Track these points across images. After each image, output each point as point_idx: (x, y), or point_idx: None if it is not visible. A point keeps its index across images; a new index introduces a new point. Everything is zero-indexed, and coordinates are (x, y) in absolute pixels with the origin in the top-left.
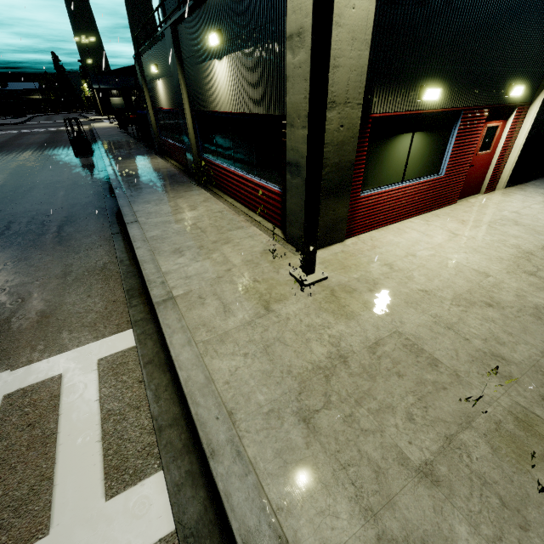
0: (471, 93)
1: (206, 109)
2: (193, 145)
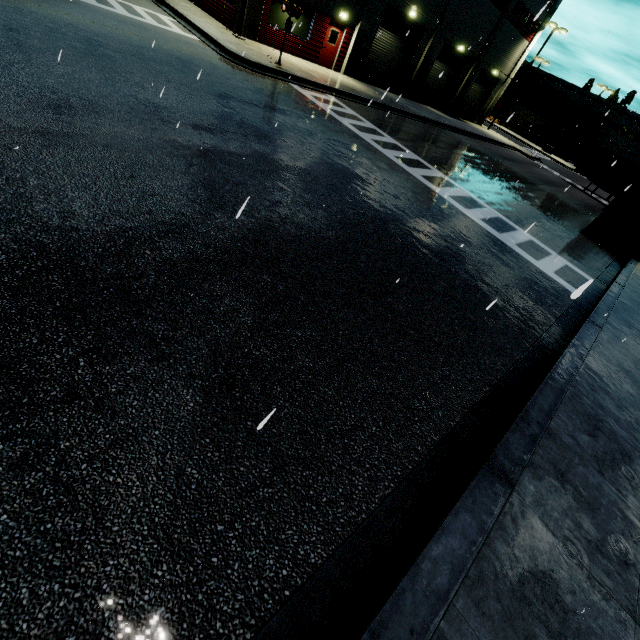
0: (320, 3)
1: None
2: None
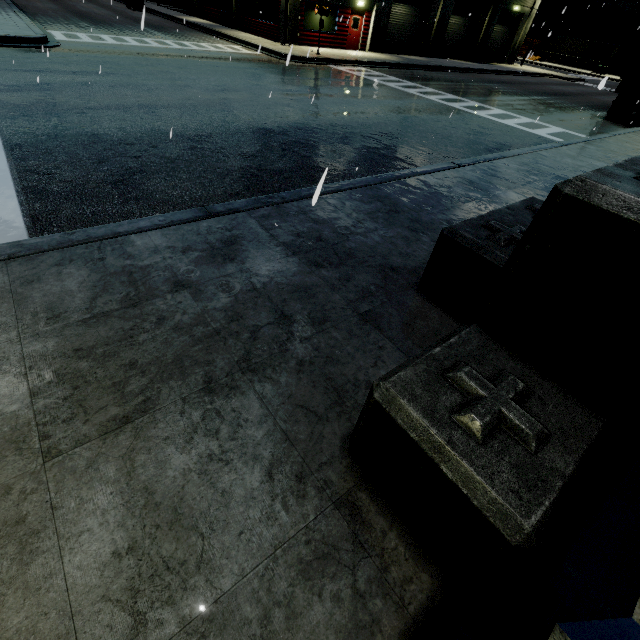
0: None
1: None
2: (234, 9)
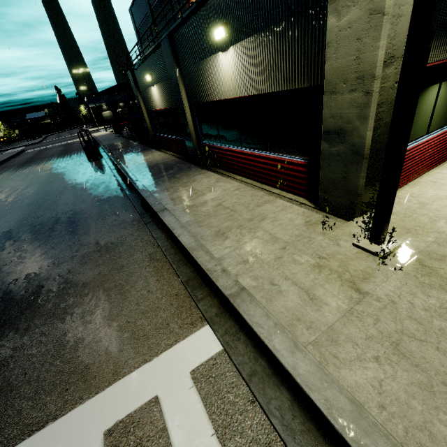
0: None
1: (207, 100)
2: (193, 135)
